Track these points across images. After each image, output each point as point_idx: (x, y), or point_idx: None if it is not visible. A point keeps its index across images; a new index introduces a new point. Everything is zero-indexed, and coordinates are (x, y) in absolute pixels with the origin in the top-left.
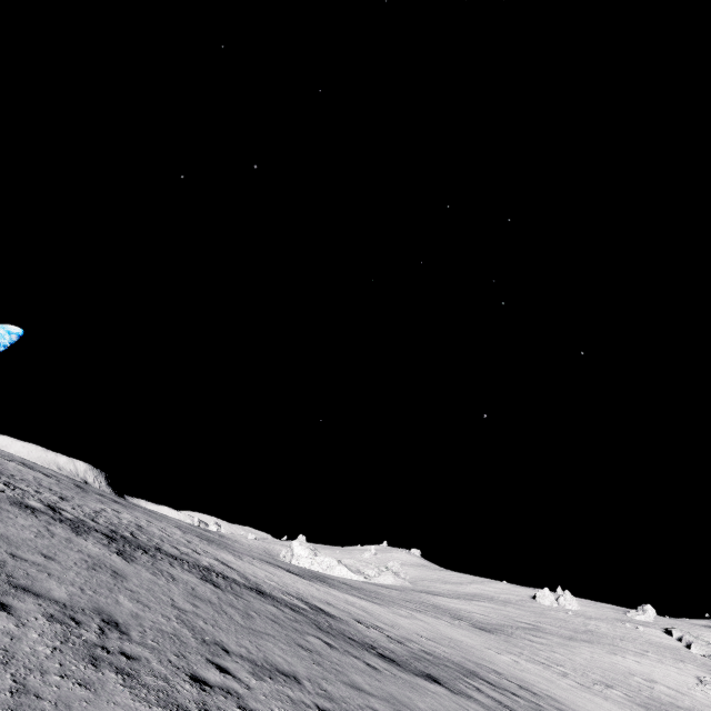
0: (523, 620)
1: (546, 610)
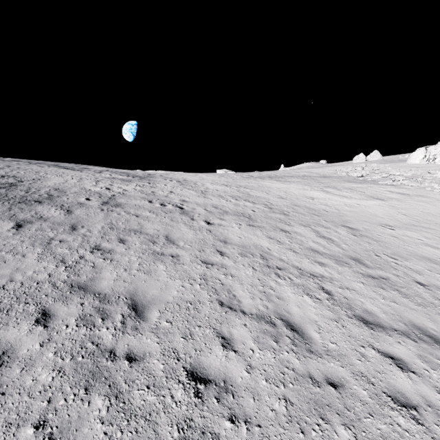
0: None
1: None
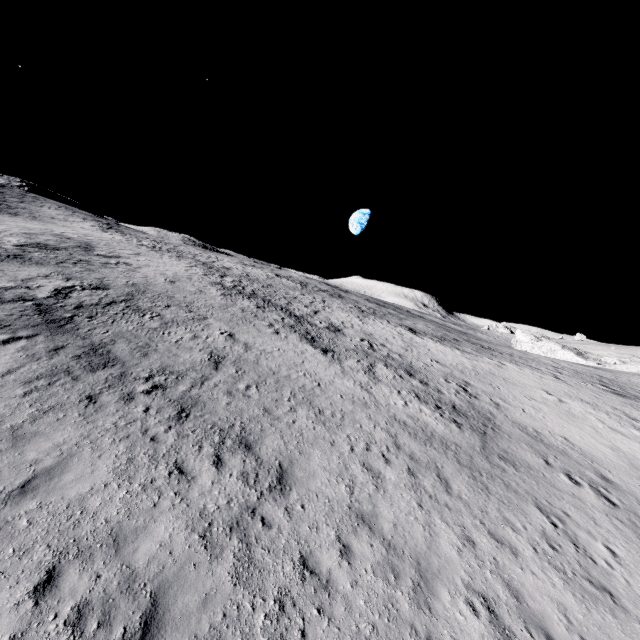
0: None
1: None
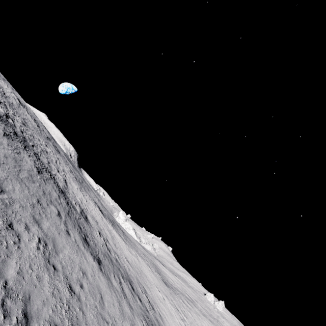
0: (190, 295)
1: (205, 301)
